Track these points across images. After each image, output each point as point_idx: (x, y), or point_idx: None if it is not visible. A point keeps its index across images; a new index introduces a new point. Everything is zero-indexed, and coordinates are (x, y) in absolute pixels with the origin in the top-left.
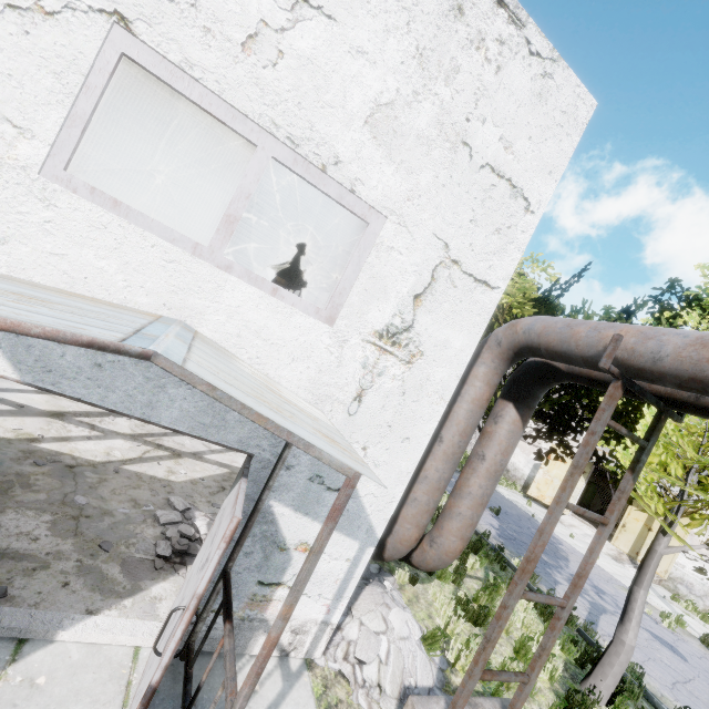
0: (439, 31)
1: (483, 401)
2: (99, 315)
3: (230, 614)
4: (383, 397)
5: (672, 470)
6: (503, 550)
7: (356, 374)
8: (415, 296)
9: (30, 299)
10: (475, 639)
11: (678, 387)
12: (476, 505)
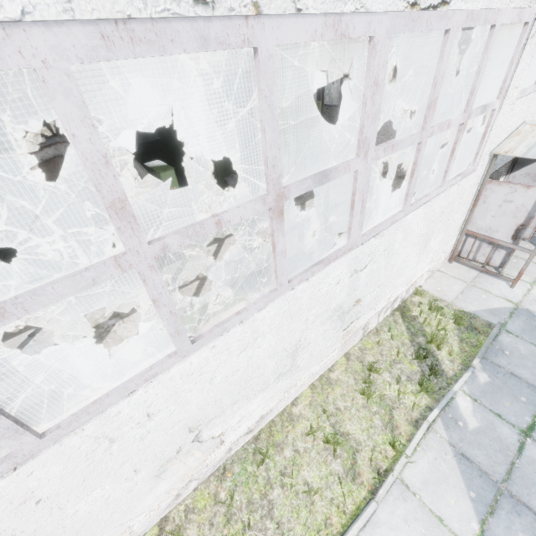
0: None
1: None
2: None
3: None
4: None
5: None
6: None
7: None
8: None
9: None
10: None
11: None
12: None
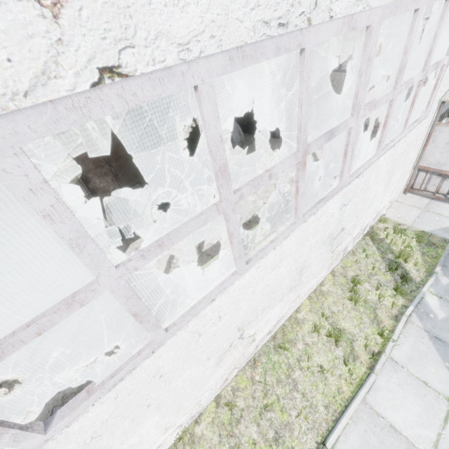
0: None
1: None
2: None
3: None
4: None
5: None
6: None
7: None
8: None
9: None
10: None
11: None
12: None
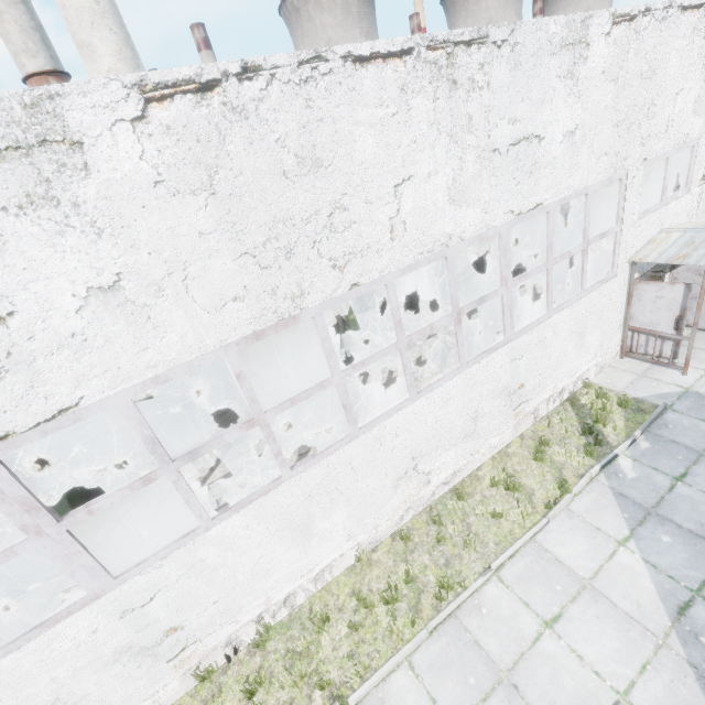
0: None
1: None
2: (699, 237)
3: None
4: (703, 200)
5: None
6: None
7: (696, 201)
8: None
9: (695, 244)
10: None
11: None
12: None
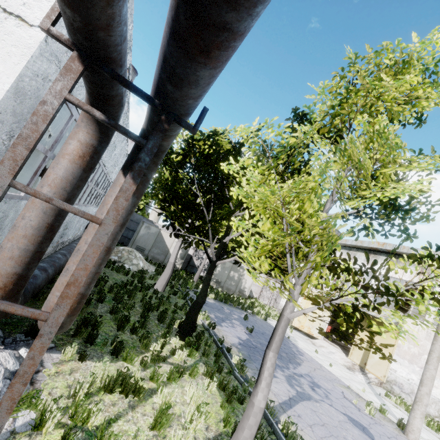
0: None
1: (74, 156)
2: None
3: None
4: None
5: (261, 223)
6: (230, 350)
7: None
8: None
9: None
10: (113, 408)
11: (67, 5)
12: None
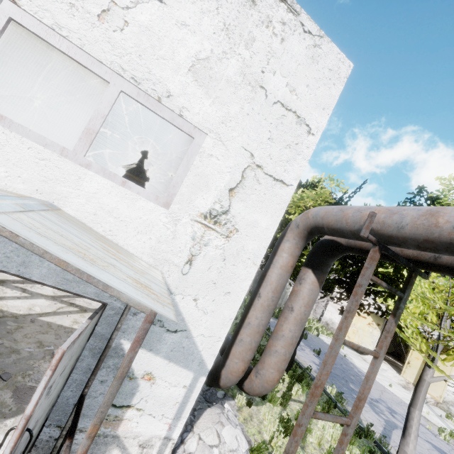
0: (239, 14)
1: (288, 267)
2: None
3: (73, 432)
4: (209, 261)
5: (429, 317)
6: None
7: (187, 244)
8: (230, 189)
9: None
10: None
11: (417, 248)
12: (288, 345)
